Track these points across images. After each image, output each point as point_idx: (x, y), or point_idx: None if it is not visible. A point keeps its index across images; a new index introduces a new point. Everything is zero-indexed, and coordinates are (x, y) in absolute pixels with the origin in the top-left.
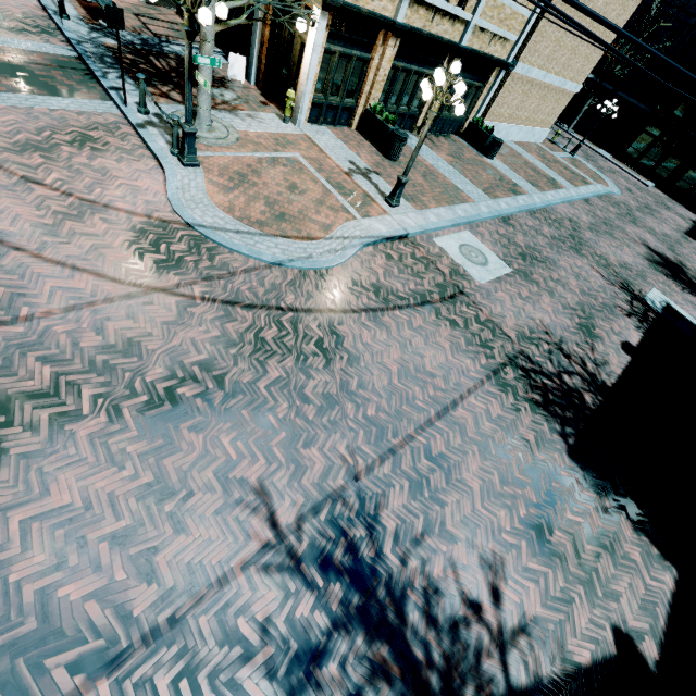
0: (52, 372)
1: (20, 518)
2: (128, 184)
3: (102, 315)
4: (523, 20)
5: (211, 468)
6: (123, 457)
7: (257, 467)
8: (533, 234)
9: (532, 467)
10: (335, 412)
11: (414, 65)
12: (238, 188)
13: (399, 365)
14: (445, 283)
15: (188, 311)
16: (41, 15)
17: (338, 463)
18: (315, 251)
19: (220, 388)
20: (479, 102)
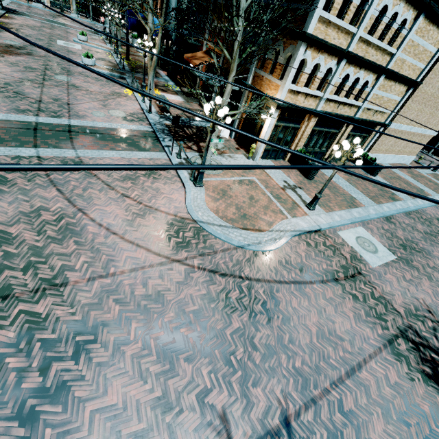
0: (119, 309)
1: (90, 408)
2: (168, 197)
3: (147, 275)
4: (395, 102)
5: (194, 392)
6: (147, 374)
7: (222, 396)
8: (410, 229)
9: (430, 438)
10: (273, 360)
11: (325, 128)
12: (222, 199)
13: (317, 328)
14: (347, 265)
15: (190, 275)
16: (140, 112)
17: (275, 404)
18: (263, 239)
19: (203, 331)
20: (365, 144)
